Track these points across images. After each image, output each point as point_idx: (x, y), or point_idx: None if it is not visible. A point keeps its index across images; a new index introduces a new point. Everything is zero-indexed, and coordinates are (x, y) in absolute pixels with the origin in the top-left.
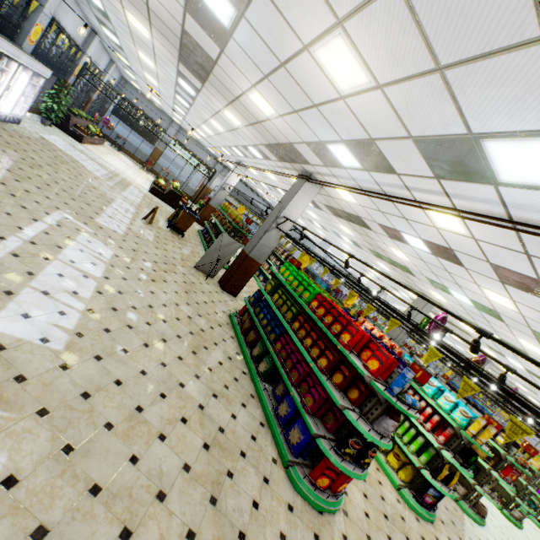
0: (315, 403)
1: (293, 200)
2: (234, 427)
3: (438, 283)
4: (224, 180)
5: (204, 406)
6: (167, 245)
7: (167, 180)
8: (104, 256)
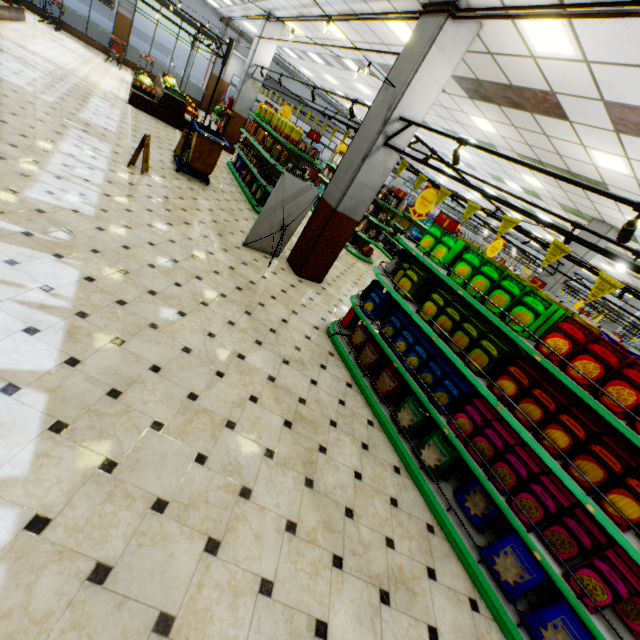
0: (617, 602)
1: (418, 74)
2: None
3: None
4: (248, 60)
5: None
6: (187, 212)
7: (154, 76)
8: (56, 292)
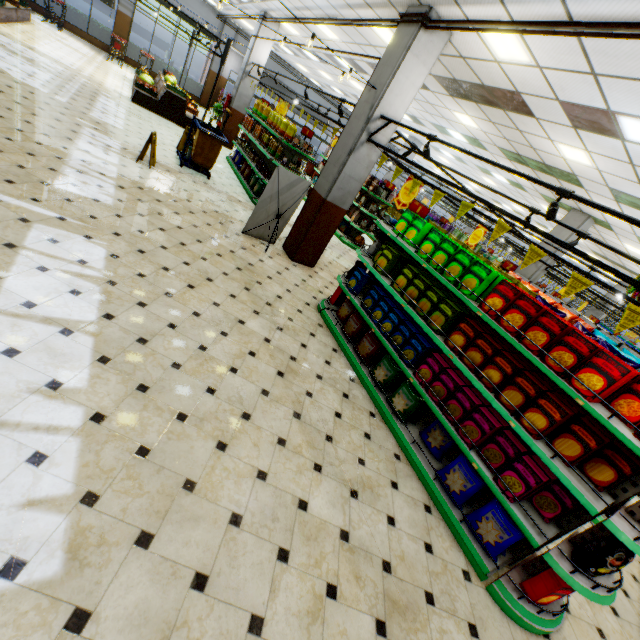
0: (528, 491)
1: (396, 77)
2: (398, 545)
3: (635, 197)
4: (245, 58)
5: (347, 530)
6: (191, 203)
7: (154, 73)
8: (90, 265)
